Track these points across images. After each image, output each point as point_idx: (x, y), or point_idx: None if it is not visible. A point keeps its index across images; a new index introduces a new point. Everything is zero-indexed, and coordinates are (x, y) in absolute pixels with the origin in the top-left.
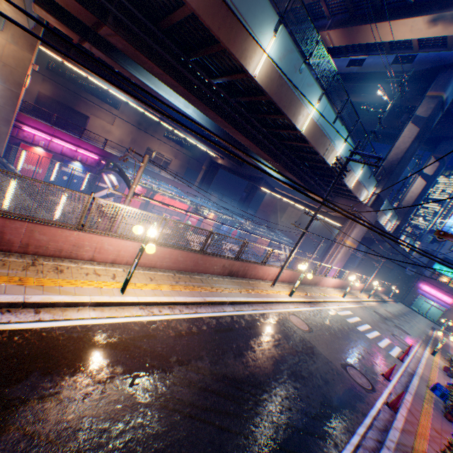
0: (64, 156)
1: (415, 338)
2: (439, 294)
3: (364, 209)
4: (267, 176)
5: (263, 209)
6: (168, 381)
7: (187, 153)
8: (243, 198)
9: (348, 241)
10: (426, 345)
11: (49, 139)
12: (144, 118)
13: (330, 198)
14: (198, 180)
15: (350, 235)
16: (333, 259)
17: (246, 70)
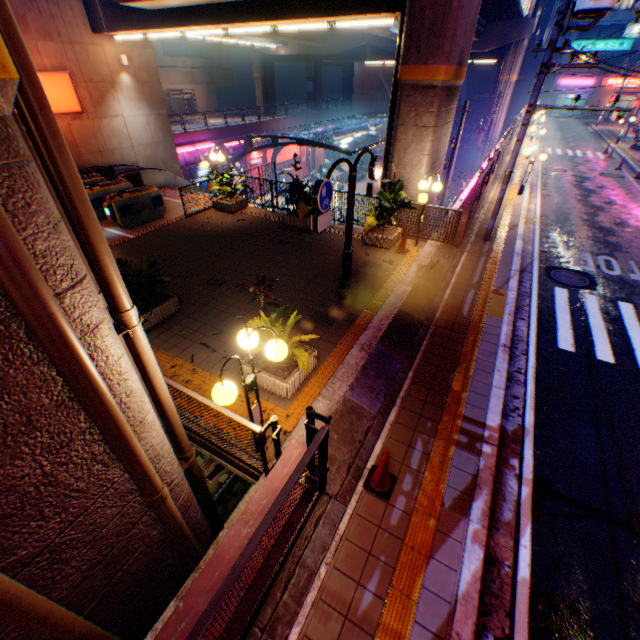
0: (188, 166)
1: (592, 141)
2: (579, 82)
3: (527, 25)
4: (377, 41)
5: (361, 93)
6: (584, 207)
7: (203, 64)
8: (311, 92)
9: (514, 78)
10: (602, 141)
11: None
12: None
13: (482, 31)
14: (260, 102)
15: (515, 69)
16: (501, 108)
17: None
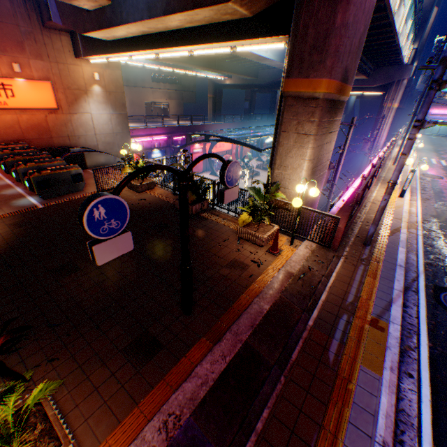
0: (145, 150)
1: None
2: (446, 112)
3: (407, 69)
4: None
5: None
6: None
7: (177, 88)
8: (247, 108)
9: (395, 105)
10: None
11: (133, 141)
12: (128, 72)
13: (371, 73)
14: (210, 112)
15: (396, 99)
16: (384, 126)
17: (390, 11)
